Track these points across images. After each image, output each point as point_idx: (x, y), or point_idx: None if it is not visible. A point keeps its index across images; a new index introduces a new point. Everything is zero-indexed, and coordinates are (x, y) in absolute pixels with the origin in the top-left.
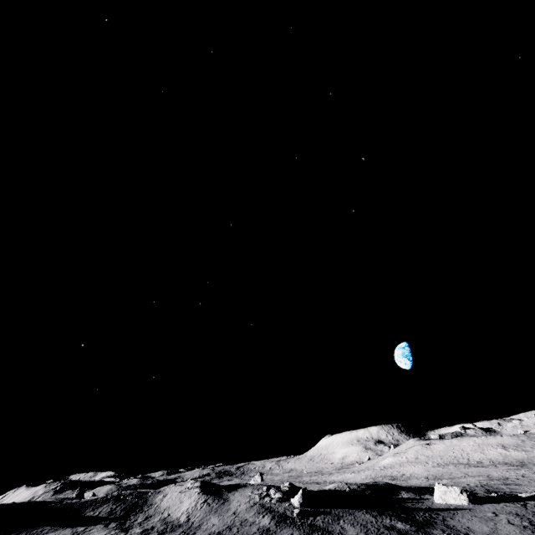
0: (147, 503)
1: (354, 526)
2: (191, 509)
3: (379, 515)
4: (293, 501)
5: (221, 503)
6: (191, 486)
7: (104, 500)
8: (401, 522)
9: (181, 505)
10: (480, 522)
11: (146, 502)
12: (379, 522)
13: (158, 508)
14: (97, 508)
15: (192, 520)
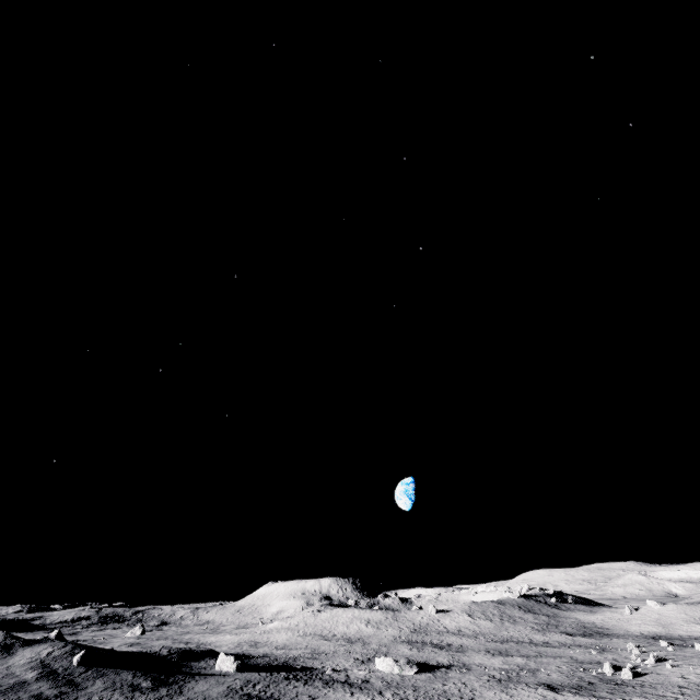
0: None
1: (105, 682)
2: None
3: (142, 675)
4: (74, 660)
5: (3, 657)
6: None
7: None
8: (151, 681)
9: None
10: (211, 684)
11: None
12: (133, 680)
13: None
14: None
15: None
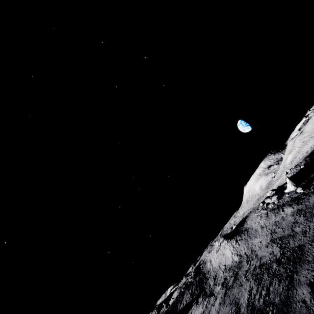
0: (205, 273)
1: None
2: (234, 251)
3: None
4: (288, 190)
5: (246, 233)
6: (218, 244)
7: (181, 294)
8: None
9: (225, 255)
10: None
11: (204, 273)
12: None
13: (214, 269)
14: (182, 301)
15: (243, 253)
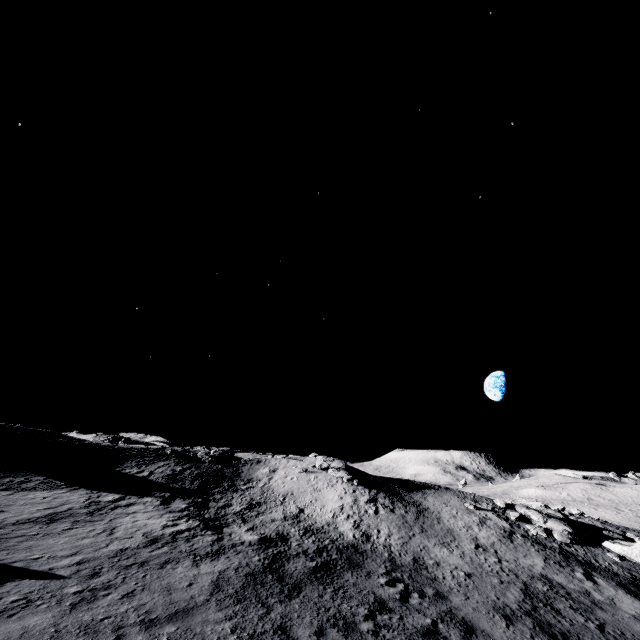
0: (241, 476)
1: None
2: (352, 510)
3: None
4: (628, 553)
5: (415, 512)
6: (324, 464)
7: (158, 453)
8: None
9: (320, 496)
10: None
11: (239, 475)
12: None
13: (268, 491)
14: (146, 464)
15: (380, 540)
